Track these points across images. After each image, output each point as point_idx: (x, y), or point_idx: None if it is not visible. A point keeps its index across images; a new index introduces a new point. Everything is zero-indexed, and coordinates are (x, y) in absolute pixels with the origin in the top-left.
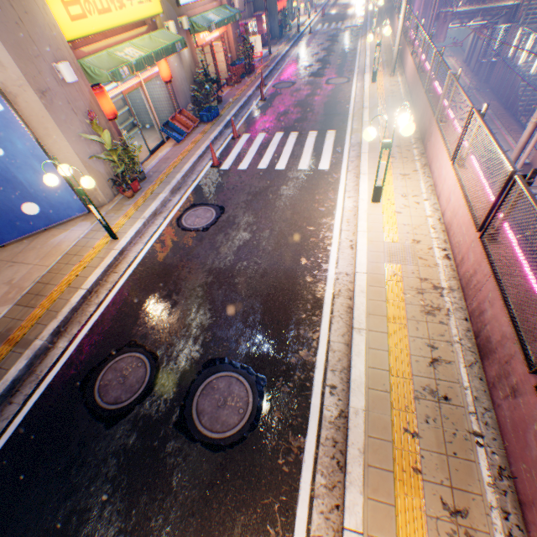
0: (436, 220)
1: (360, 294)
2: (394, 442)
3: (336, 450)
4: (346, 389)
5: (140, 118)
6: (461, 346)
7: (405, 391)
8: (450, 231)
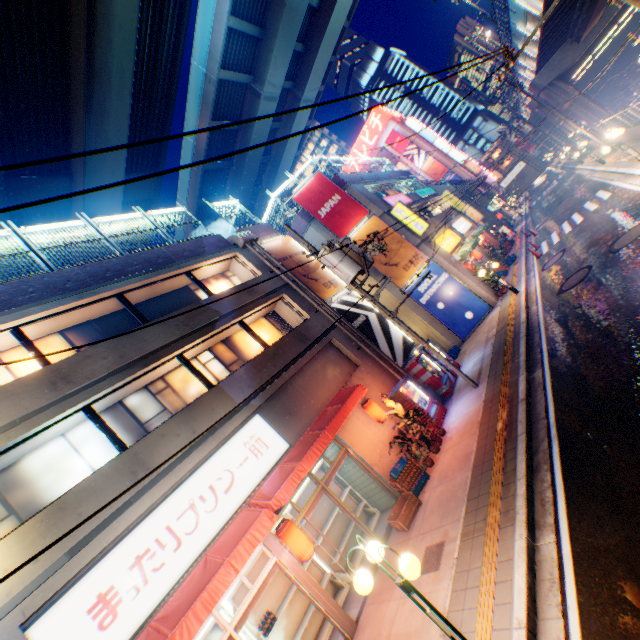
0: None
1: None
2: None
3: None
4: None
5: None
6: None
7: None
8: None
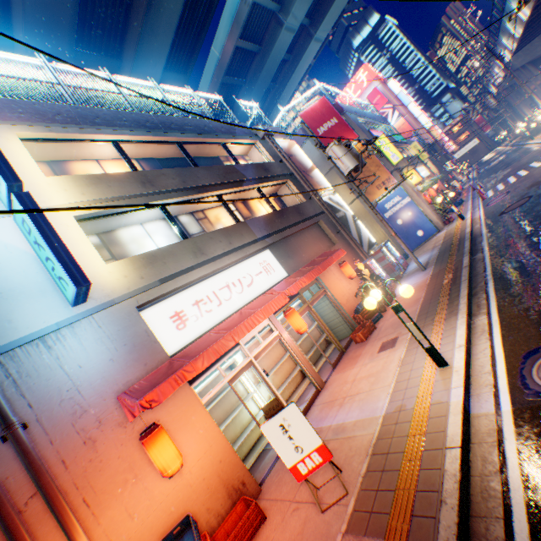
0: None
1: None
2: None
3: None
4: None
5: None
6: None
7: None
8: None
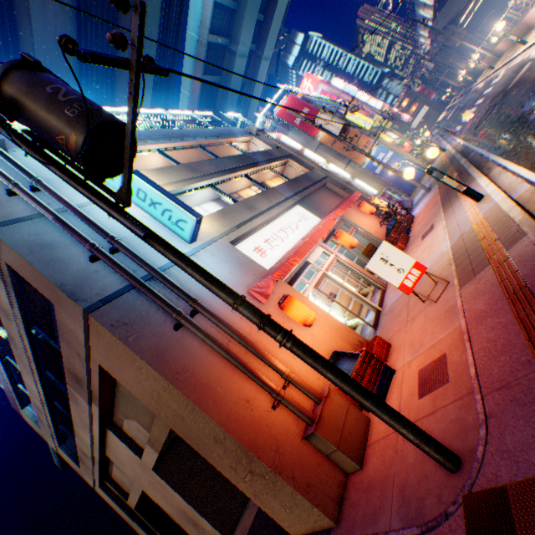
0: None
1: None
2: None
3: None
4: None
5: None
6: None
7: None
8: None
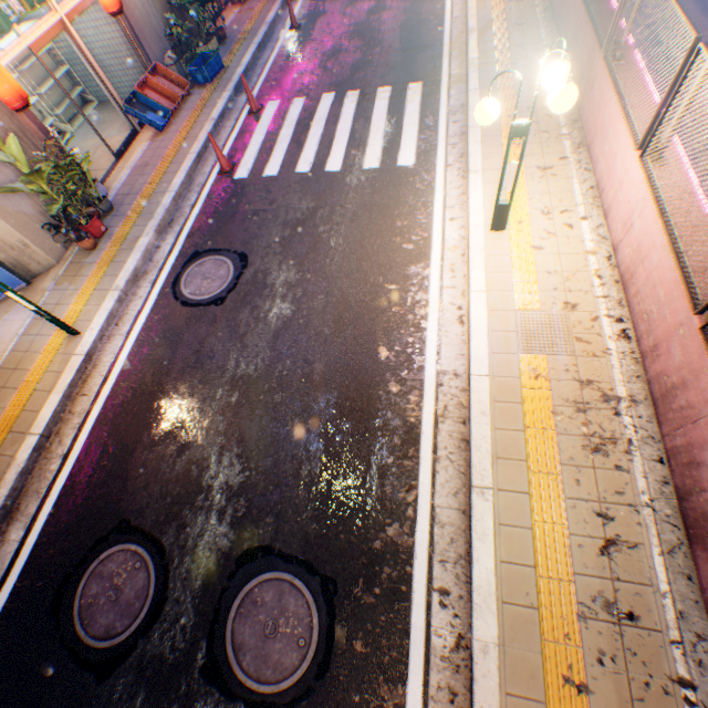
0: (604, 259)
1: (480, 419)
2: (549, 704)
3: (456, 707)
4: (466, 596)
5: (91, 88)
6: (654, 512)
7: (563, 605)
8: (632, 286)
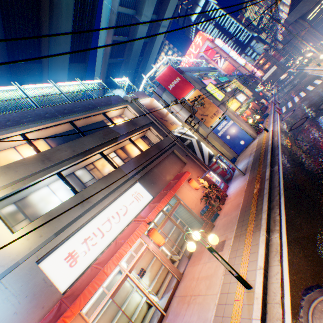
0: None
1: None
2: None
3: None
4: None
5: None
6: None
7: None
8: None
